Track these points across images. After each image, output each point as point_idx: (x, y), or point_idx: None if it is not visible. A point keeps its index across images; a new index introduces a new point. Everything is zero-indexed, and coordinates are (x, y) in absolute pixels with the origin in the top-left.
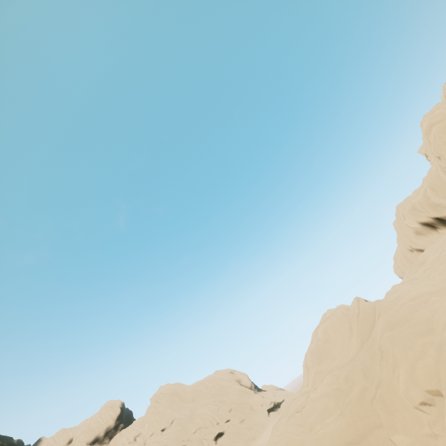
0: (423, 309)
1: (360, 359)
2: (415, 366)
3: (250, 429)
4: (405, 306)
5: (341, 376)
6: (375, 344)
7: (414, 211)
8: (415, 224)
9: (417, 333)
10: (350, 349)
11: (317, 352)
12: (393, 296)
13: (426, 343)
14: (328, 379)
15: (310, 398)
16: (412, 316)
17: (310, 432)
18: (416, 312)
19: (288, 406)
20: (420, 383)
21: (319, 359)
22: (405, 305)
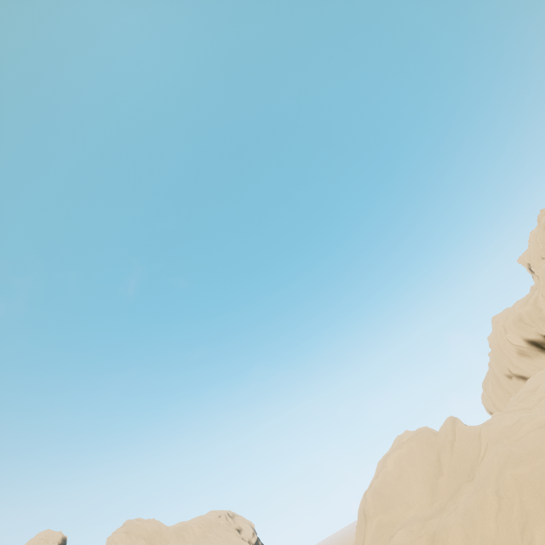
0: None
1: (458, 508)
2: None
3: None
4: (534, 435)
5: (425, 534)
6: (489, 486)
7: (520, 323)
8: (520, 341)
9: None
10: (437, 494)
11: (383, 493)
12: (509, 420)
13: None
14: (402, 536)
15: None
16: None
17: None
18: None
19: None
20: None
21: (386, 505)
22: (534, 433)
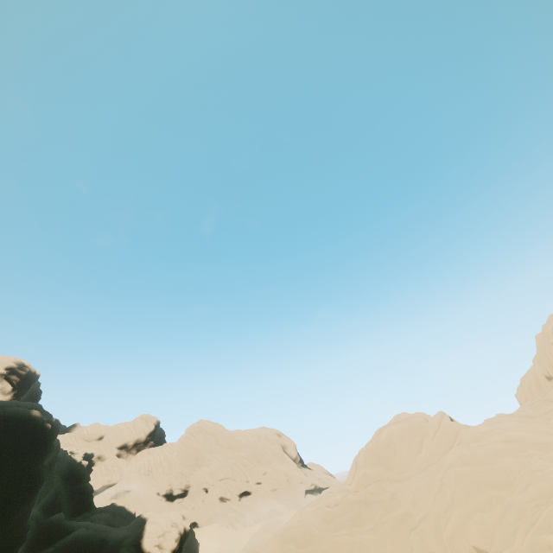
0: (512, 457)
1: (417, 481)
2: (472, 516)
3: (280, 502)
4: (493, 446)
5: (389, 491)
6: (439, 473)
7: None
8: None
9: (491, 482)
10: (412, 466)
11: (373, 454)
12: (485, 428)
13: (496, 497)
14: (373, 487)
15: (347, 498)
16: (495, 460)
17: (333, 532)
18: (502, 458)
19: (321, 496)
20: (470, 536)
21: (373, 463)
22: (494, 445)
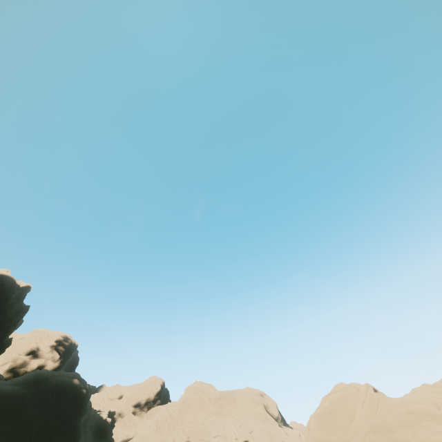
0: (410, 428)
1: None
2: None
3: None
4: (399, 417)
5: None
6: (360, 439)
7: None
8: None
9: None
10: (349, 431)
11: (320, 419)
12: (397, 400)
13: None
14: None
15: None
16: (397, 429)
17: None
18: (404, 428)
19: None
20: None
21: (320, 427)
22: (400, 415)
